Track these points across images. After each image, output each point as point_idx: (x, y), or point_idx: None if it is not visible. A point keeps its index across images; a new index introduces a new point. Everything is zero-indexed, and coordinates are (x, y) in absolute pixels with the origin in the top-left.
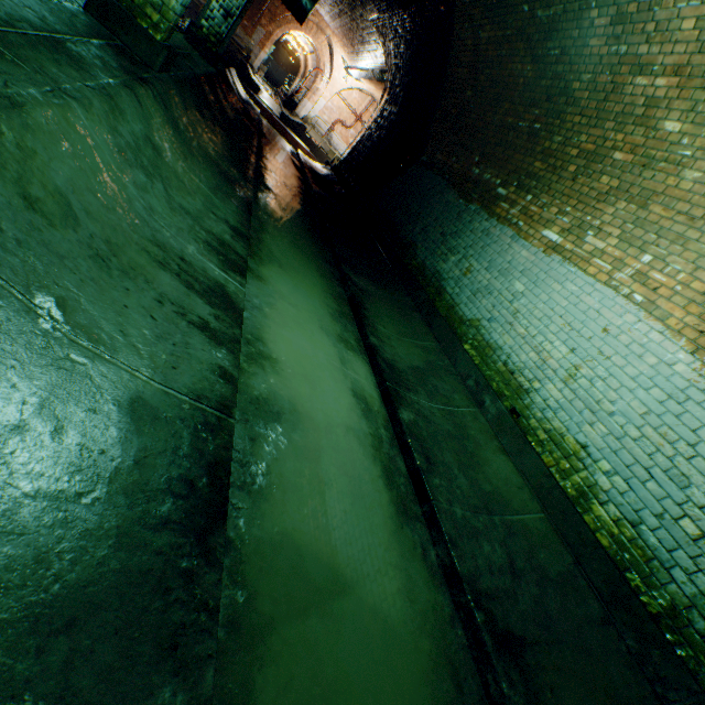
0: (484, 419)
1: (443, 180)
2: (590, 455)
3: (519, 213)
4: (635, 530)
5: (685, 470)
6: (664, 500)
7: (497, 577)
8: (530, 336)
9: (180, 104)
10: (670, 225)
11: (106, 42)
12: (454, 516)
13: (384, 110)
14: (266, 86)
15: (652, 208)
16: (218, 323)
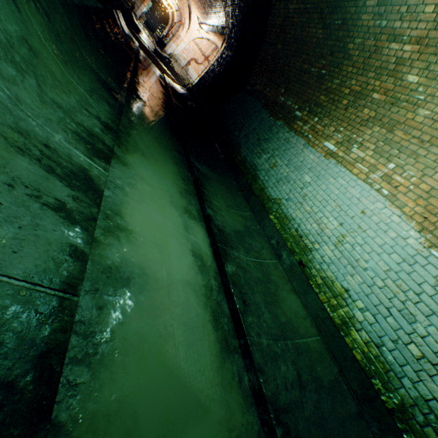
0: (281, 268)
1: (260, 103)
2: (351, 296)
3: (309, 129)
4: (378, 350)
5: (413, 311)
6: (398, 331)
7: (290, 392)
8: (313, 212)
9: (65, 21)
10: (407, 144)
11: None
12: (262, 346)
13: (223, 53)
14: (145, 30)
15: (396, 133)
16: (76, 203)
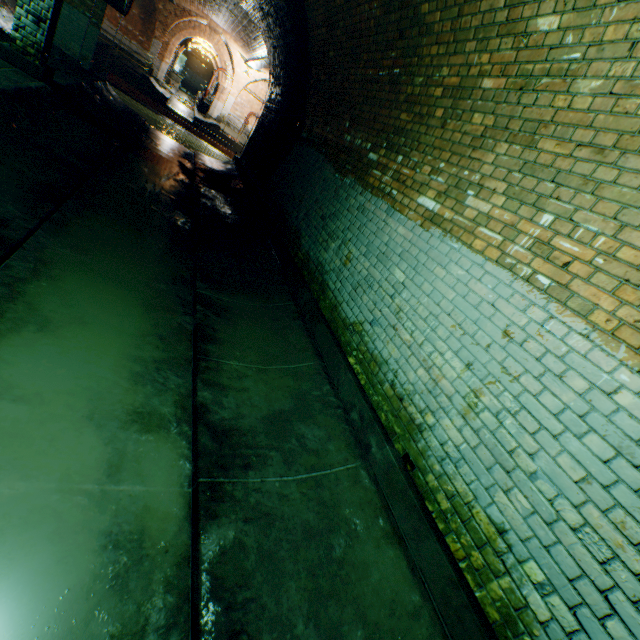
0: (368, 478)
1: (320, 154)
2: (512, 548)
3: (391, 179)
4: None
5: None
6: None
7: None
8: (417, 344)
9: None
10: (571, 165)
11: None
12: None
13: (272, 93)
14: (181, 95)
15: (542, 145)
16: None
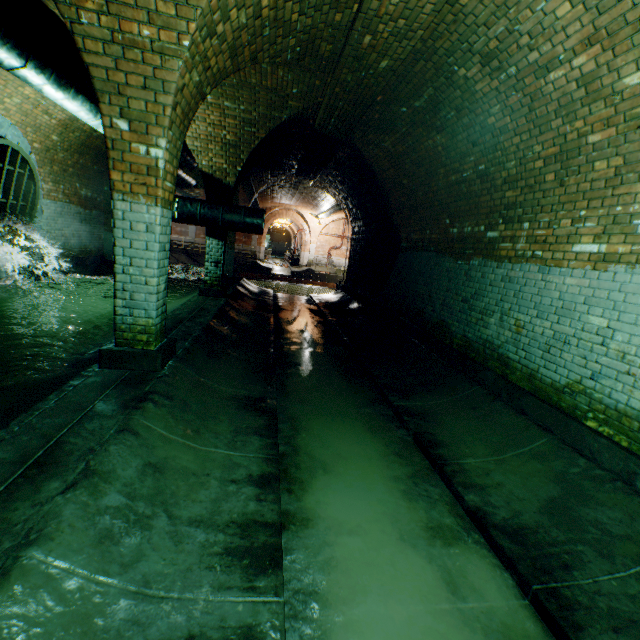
0: None
1: (430, 253)
2: None
3: (527, 244)
4: None
5: None
6: None
7: None
8: None
9: (188, 375)
10: None
11: (113, 387)
12: None
13: (353, 228)
14: (275, 261)
15: None
16: None
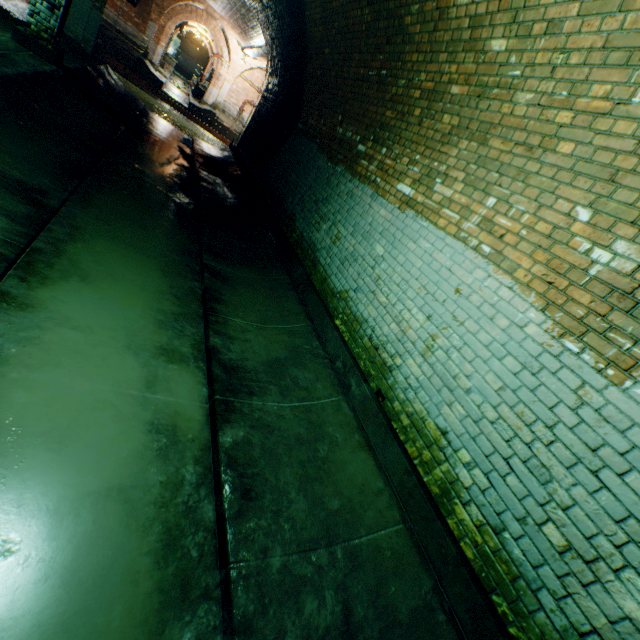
0: (347, 407)
1: (315, 145)
2: (451, 443)
3: (376, 168)
4: (498, 538)
5: (545, 460)
6: (526, 499)
7: None
8: (391, 305)
9: None
10: (510, 159)
11: None
12: (265, 574)
13: (269, 84)
14: (175, 79)
15: (492, 143)
16: None
